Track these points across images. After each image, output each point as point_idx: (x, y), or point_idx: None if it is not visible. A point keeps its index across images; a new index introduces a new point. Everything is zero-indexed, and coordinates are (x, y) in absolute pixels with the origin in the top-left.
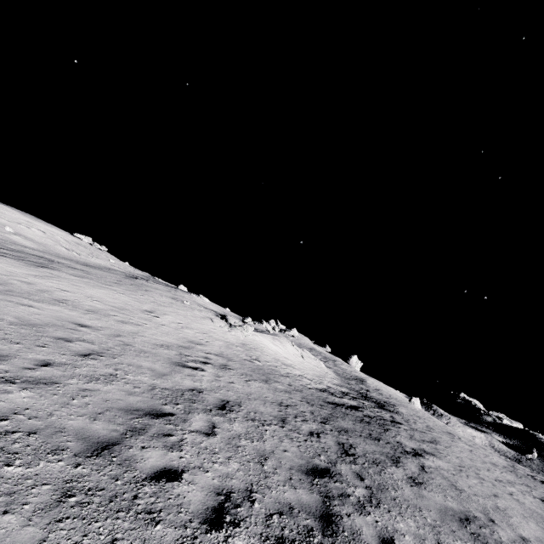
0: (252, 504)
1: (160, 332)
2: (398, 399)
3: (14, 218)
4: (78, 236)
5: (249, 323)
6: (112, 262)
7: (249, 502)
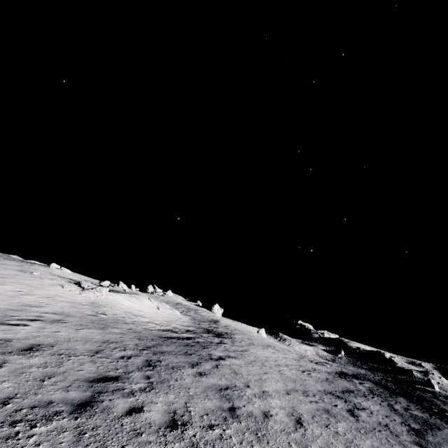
0: (4, 405)
1: None
2: (241, 330)
3: None
4: None
5: (105, 285)
6: None
7: (2, 405)
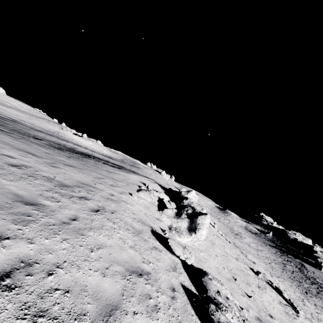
0: None
1: (25, 120)
2: (141, 170)
3: (10, 100)
4: (35, 109)
5: (72, 131)
6: (43, 116)
7: None
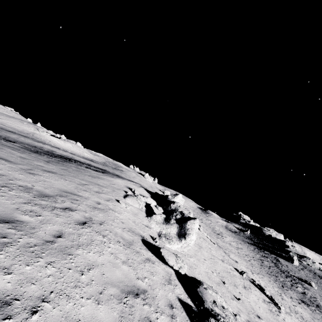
0: None
1: None
2: (124, 173)
3: None
4: (6, 107)
5: (49, 133)
6: (16, 116)
7: None
